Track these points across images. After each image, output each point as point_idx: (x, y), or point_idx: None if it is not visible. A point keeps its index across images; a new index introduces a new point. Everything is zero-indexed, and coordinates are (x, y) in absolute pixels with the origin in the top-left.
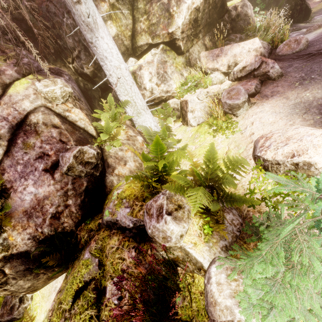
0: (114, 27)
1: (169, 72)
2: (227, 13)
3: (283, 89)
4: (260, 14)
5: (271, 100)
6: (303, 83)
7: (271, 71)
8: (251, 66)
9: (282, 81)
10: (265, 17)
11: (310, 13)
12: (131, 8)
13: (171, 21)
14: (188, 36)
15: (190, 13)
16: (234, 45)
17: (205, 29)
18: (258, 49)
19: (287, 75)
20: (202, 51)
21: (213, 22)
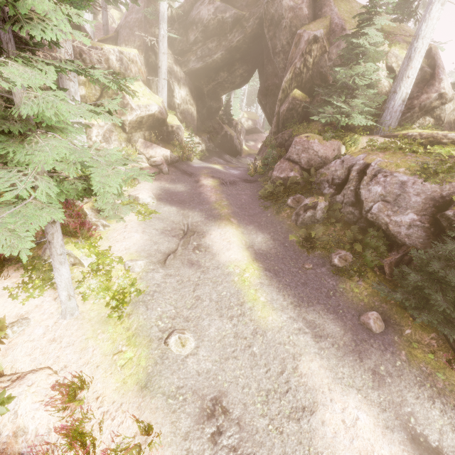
0: (85, 91)
1: (113, 138)
2: (166, 126)
3: (163, 179)
4: (191, 137)
5: (155, 181)
6: (171, 181)
7: (164, 170)
8: (158, 162)
9: (166, 176)
10: (204, 139)
11: (239, 153)
12: (103, 88)
13: (125, 114)
14: (134, 127)
15: (138, 118)
16: (159, 147)
17: (148, 128)
18: (167, 156)
19: (170, 175)
20: (142, 138)
21: (154, 127)
